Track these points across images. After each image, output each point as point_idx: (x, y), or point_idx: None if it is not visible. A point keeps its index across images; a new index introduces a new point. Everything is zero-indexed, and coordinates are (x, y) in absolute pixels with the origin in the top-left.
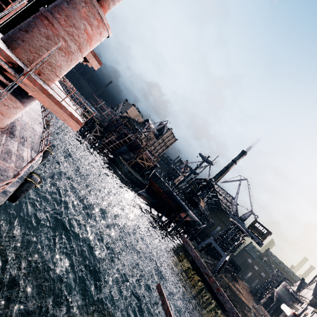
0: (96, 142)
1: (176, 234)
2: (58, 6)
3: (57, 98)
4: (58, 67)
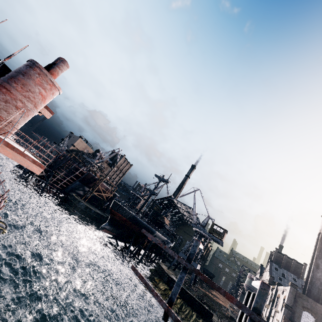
0: (41, 183)
1: (148, 260)
2: (14, 77)
3: (19, 149)
4: (15, 122)
